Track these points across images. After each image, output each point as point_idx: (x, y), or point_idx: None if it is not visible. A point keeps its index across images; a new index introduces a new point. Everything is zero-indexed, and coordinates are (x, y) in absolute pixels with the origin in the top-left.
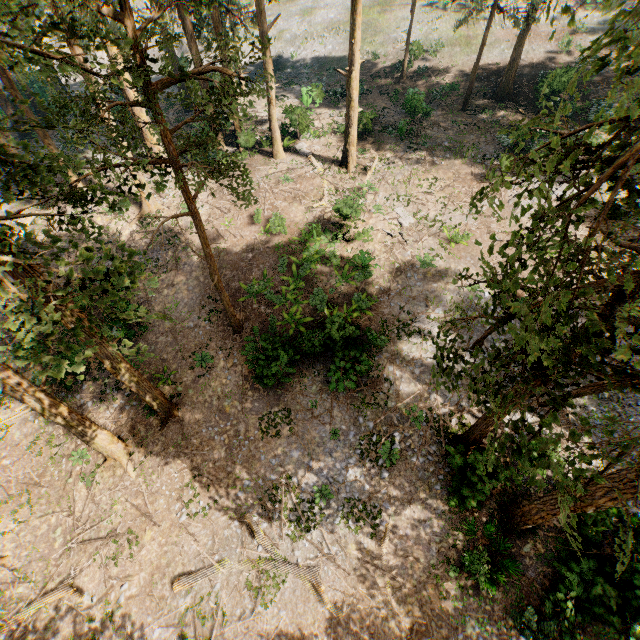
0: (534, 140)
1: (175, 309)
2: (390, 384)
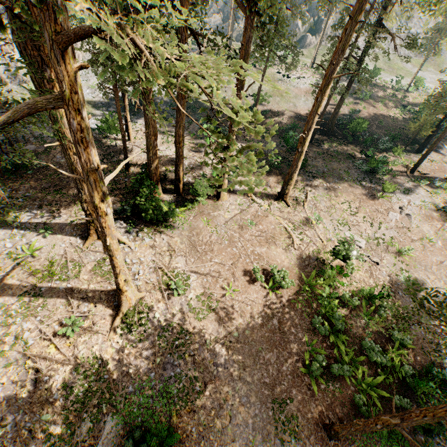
0: (378, 166)
1: (246, 444)
2: None
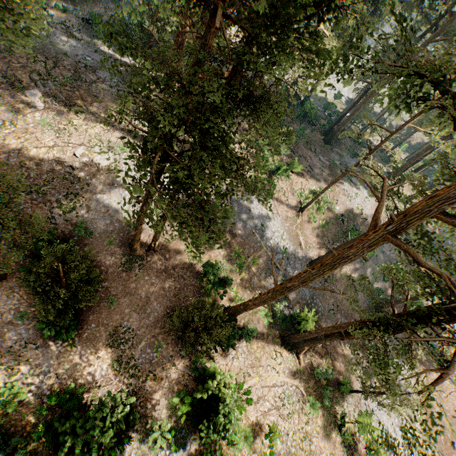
0: None
1: None
2: None
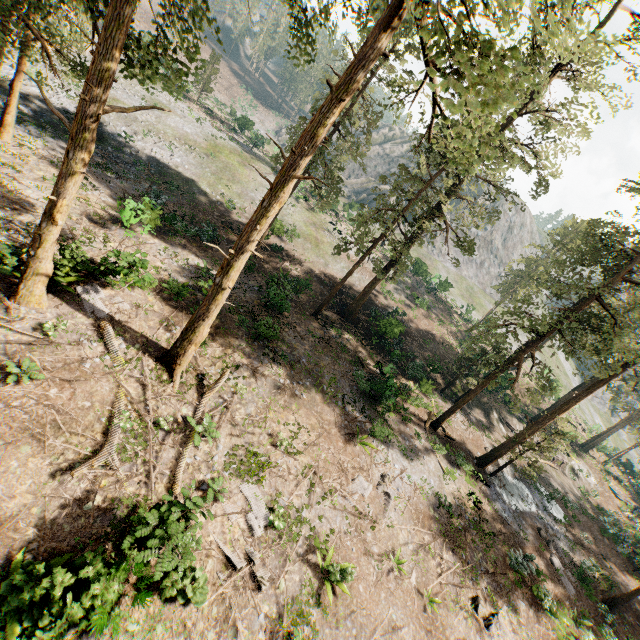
0: (385, 393)
1: None
2: None
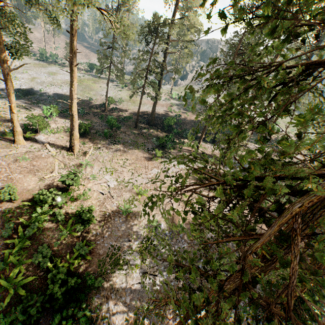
0: (167, 143)
1: None
2: (108, 322)
